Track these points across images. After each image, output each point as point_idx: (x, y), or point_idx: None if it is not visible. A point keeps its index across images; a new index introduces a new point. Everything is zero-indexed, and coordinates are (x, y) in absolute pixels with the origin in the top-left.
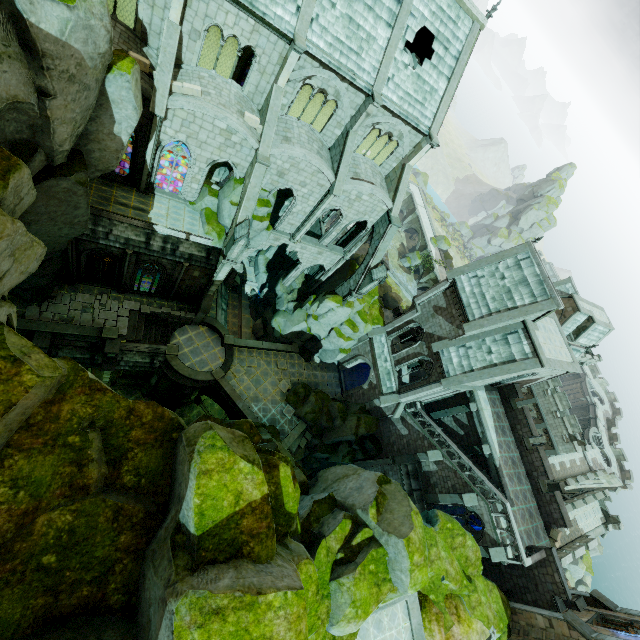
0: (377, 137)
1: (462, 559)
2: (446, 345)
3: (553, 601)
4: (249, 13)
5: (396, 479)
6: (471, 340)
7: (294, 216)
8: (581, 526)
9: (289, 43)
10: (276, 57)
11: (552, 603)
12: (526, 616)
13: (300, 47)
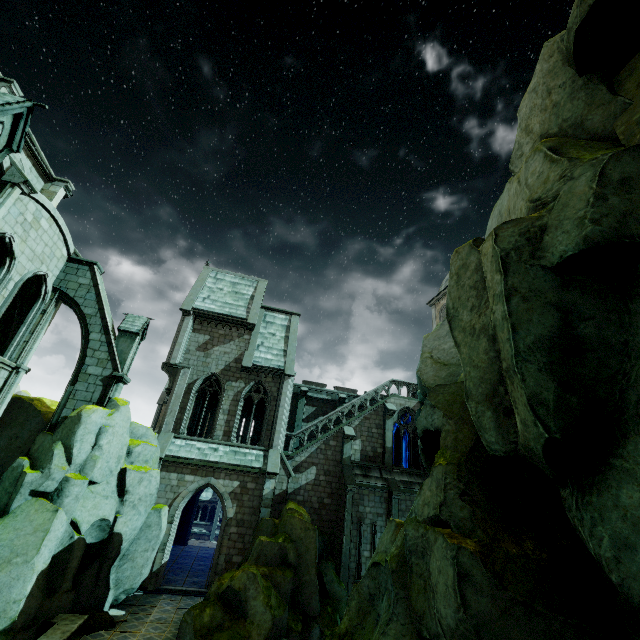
0: None
1: None
2: (251, 355)
3: None
4: None
5: (369, 500)
6: (257, 338)
7: None
8: None
9: None
10: None
11: None
12: None
13: None
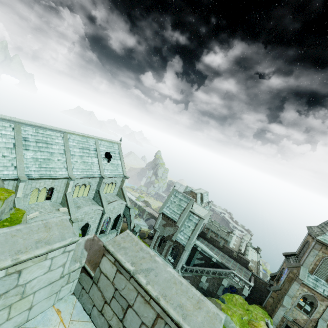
0: (108, 185)
1: (240, 305)
2: (176, 235)
3: (267, 290)
4: (50, 179)
5: None
6: (181, 227)
7: (91, 231)
8: (254, 259)
9: (67, 179)
10: (63, 185)
11: (268, 291)
12: (268, 304)
13: (74, 178)
